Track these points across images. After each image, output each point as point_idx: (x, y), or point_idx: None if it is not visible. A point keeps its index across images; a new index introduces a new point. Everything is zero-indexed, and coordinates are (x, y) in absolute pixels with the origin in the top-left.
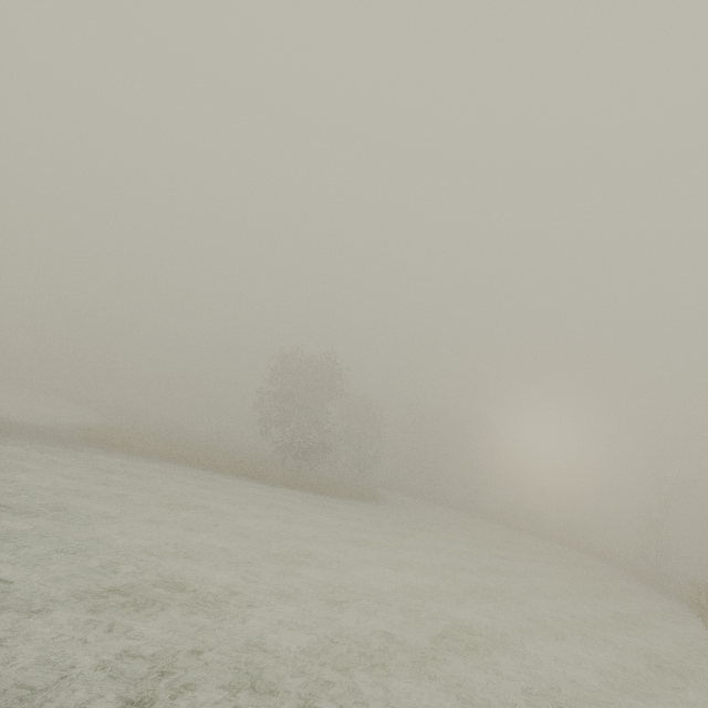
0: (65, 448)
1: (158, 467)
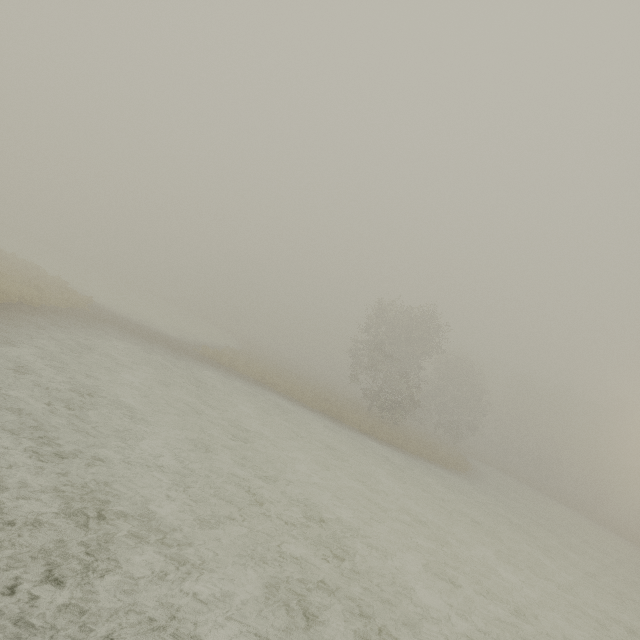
0: (179, 357)
1: (245, 387)
